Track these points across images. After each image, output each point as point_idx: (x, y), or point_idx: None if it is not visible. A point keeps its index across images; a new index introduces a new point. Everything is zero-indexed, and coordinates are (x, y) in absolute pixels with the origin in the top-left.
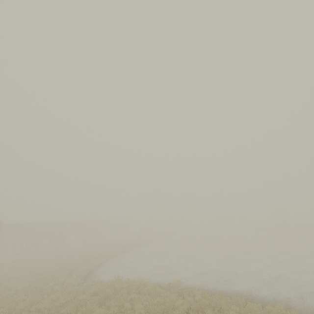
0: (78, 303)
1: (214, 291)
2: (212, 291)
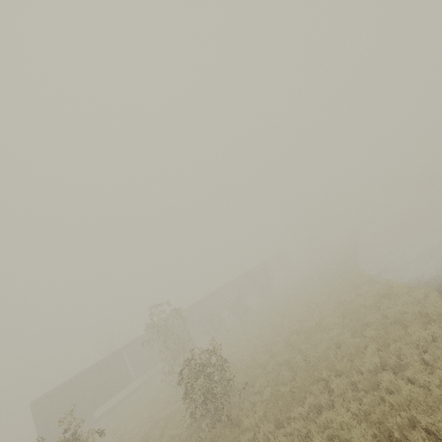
0: None
1: None
2: None
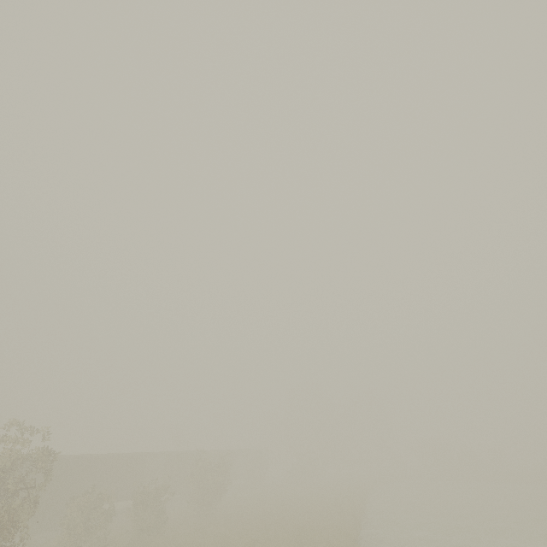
0: None
1: None
2: None
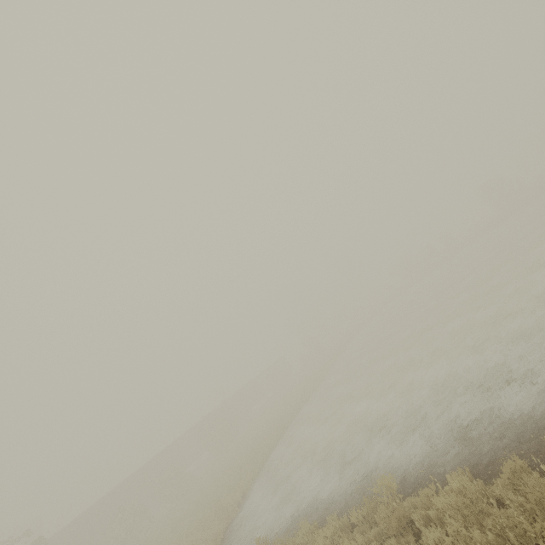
0: None
1: (483, 448)
2: (479, 450)
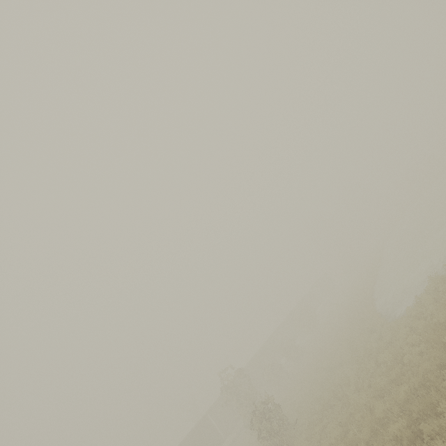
0: (444, 305)
1: None
2: None
